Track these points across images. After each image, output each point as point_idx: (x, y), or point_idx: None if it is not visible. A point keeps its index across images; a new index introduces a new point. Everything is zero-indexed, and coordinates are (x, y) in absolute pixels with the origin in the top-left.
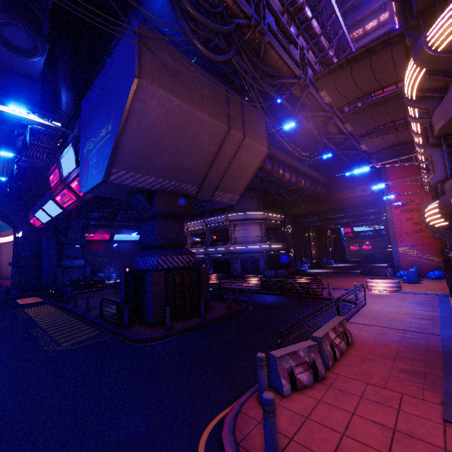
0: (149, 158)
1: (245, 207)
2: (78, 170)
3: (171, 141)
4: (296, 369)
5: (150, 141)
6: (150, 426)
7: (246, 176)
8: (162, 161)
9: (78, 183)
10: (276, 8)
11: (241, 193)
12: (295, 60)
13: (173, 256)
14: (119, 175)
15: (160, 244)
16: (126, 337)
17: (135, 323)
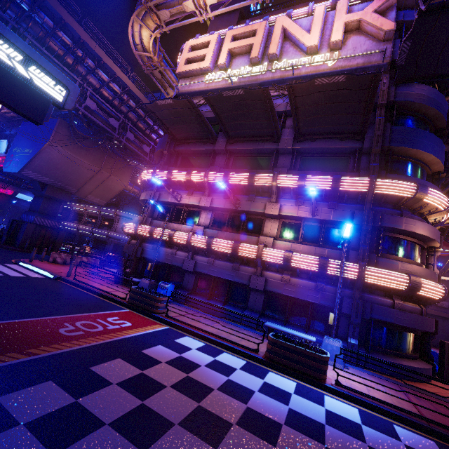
0: (48, 170)
1: (131, 210)
2: (5, 154)
3: (63, 166)
4: (58, 258)
5: (51, 164)
6: (1, 256)
7: (112, 193)
8: (56, 173)
9: (2, 160)
10: (142, 128)
11: (108, 201)
12: (146, 151)
13: (45, 220)
14: (28, 172)
15: (40, 211)
16: (0, 246)
17: (9, 245)
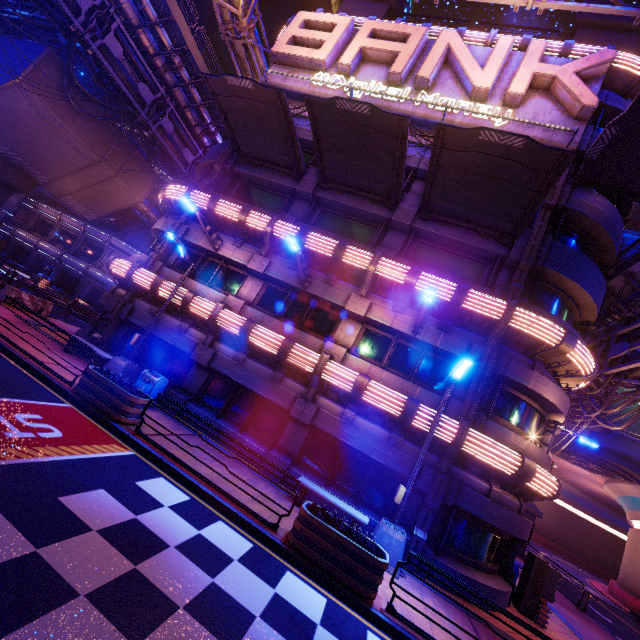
0: (3, 128)
1: (137, 243)
2: None
3: (33, 132)
4: None
5: (11, 119)
6: None
7: (111, 206)
8: (17, 138)
9: None
10: (190, 120)
11: (100, 216)
12: (186, 160)
13: None
14: None
15: None
16: None
17: None
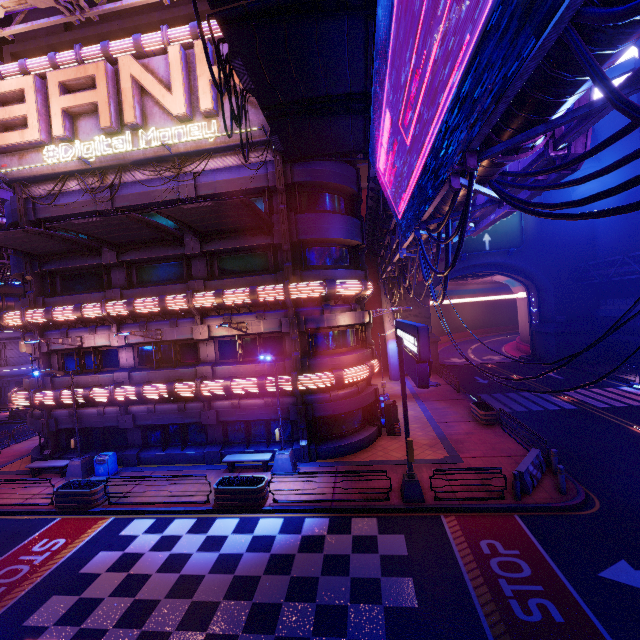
0: None
1: None
2: None
3: None
4: None
5: None
6: None
7: None
8: None
9: None
10: None
11: None
12: None
13: None
14: None
15: None
16: None
17: None
